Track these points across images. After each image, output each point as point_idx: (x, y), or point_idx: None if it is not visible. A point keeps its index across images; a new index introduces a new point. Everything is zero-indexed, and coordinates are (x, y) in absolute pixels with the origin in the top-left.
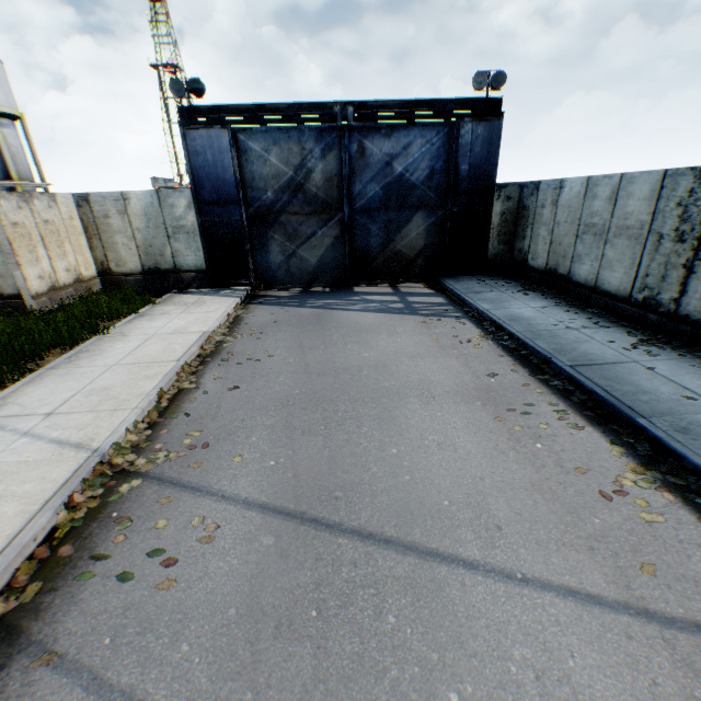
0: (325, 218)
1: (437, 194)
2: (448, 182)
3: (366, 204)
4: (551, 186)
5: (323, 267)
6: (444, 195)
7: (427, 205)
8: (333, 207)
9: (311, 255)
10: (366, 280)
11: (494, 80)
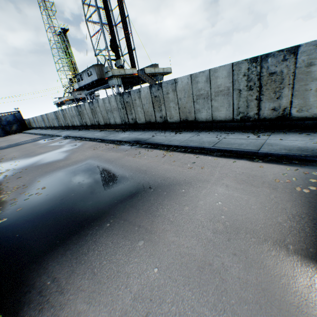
0: None
1: (16, 122)
2: (17, 120)
3: (5, 125)
4: (30, 119)
5: (1, 134)
6: (17, 122)
7: (15, 123)
8: None
9: None
10: (10, 134)
11: (18, 108)
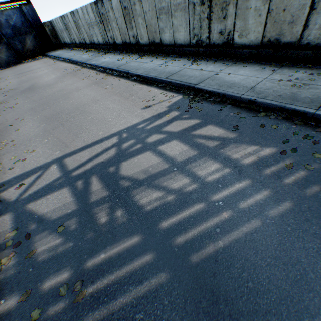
0: (0, 43)
1: (28, 29)
2: (29, 25)
3: (9, 36)
4: (52, 21)
5: (9, 59)
6: (30, 29)
7: (28, 33)
8: (0, 39)
9: (3, 56)
10: (25, 59)
11: None
